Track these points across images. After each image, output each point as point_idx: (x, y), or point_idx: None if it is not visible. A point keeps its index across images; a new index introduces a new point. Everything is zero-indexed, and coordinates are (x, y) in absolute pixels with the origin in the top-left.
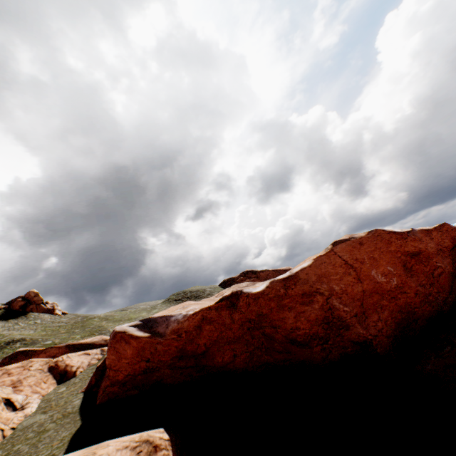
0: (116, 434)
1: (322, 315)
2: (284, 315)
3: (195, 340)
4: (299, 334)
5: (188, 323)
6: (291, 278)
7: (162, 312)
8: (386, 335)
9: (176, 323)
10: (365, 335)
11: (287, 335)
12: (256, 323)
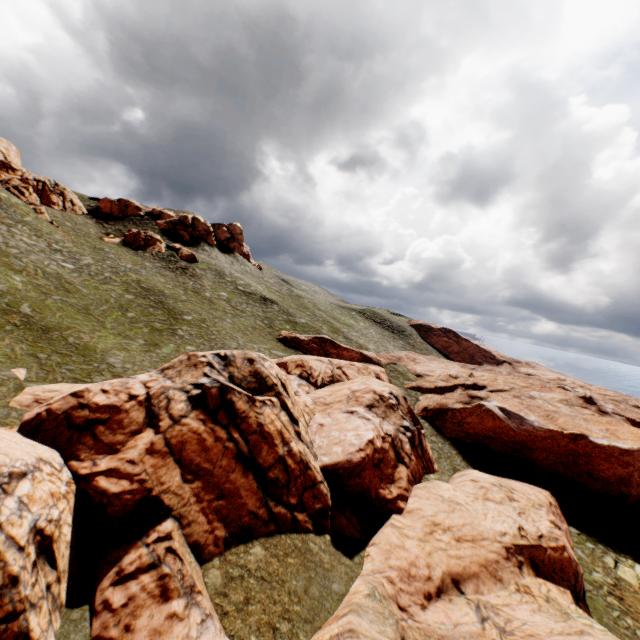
0: (492, 470)
1: (624, 475)
2: (602, 463)
3: (535, 442)
4: (599, 474)
5: (542, 433)
6: (627, 451)
7: (506, 405)
8: (636, 497)
9: (531, 427)
10: (630, 493)
11: (590, 470)
12: (577, 454)
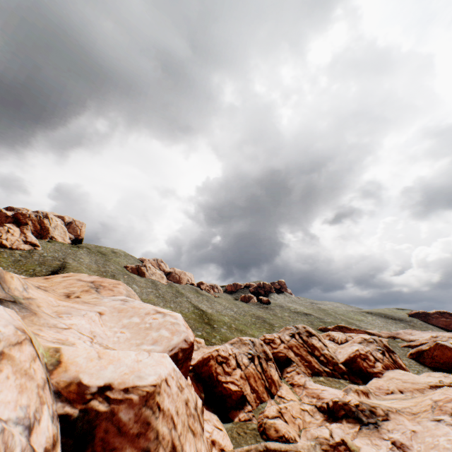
0: None
1: None
2: None
3: None
4: None
5: None
6: None
7: None
8: None
9: None
10: None
11: None
12: None
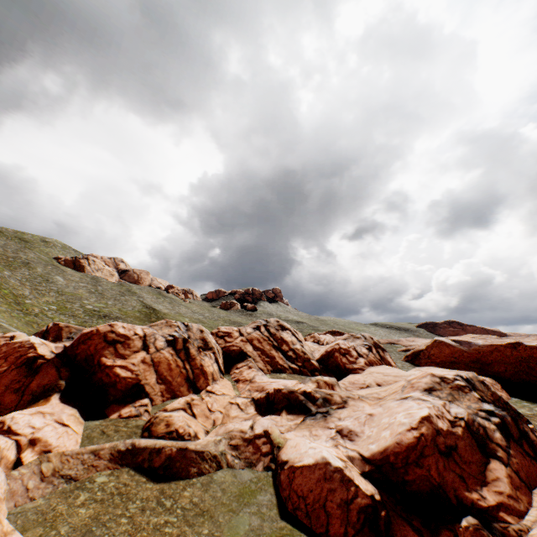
0: None
1: None
2: None
3: (486, 357)
4: None
5: (486, 348)
6: None
7: (458, 338)
8: None
9: (477, 346)
10: None
11: None
12: (525, 359)
